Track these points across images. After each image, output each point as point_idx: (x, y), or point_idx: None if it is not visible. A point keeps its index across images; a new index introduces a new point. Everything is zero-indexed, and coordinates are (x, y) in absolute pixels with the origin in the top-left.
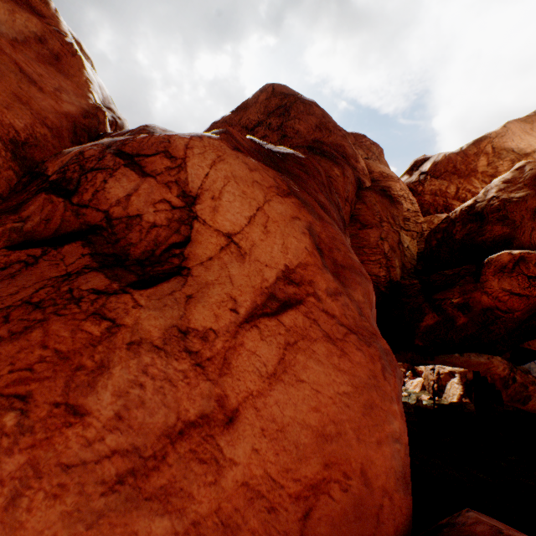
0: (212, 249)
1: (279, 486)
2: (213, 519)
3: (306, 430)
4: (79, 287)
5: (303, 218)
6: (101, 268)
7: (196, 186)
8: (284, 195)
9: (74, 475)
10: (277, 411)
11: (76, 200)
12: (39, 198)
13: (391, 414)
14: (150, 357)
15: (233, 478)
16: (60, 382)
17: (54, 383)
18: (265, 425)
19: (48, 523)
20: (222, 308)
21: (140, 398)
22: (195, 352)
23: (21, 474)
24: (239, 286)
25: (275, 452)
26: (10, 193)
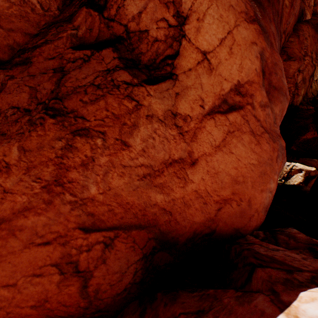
0: (192, 62)
1: (210, 196)
2: (180, 200)
3: (228, 177)
4: (116, 79)
5: (259, 44)
6: (125, 68)
7: (187, 7)
8: (249, 21)
9: (127, 170)
10: (216, 165)
11: (106, 15)
12: (82, 12)
13: (272, 180)
14: (157, 125)
15: (191, 188)
16: (117, 129)
17: (114, 129)
18: (209, 170)
19: (119, 184)
20: (195, 104)
21: (152, 144)
22: (179, 126)
23: (107, 165)
24: (206, 92)
25: (211, 182)
26: (62, 6)
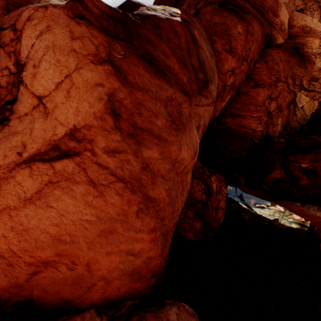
0: (28, 107)
1: (18, 256)
2: None
3: (45, 234)
4: None
5: (108, 85)
6: None
7: (25, 55)
8: (99, 63)
9: None
10: (25, 220)
11: None
12: None
13: (134, 239)
14: None
15: None
16: None
17: None
18: (15, 226)
19: None
20: (12, 151)
21: None
22: None
23: None
24: (35, 137)
25: (18, 240)
26: None
